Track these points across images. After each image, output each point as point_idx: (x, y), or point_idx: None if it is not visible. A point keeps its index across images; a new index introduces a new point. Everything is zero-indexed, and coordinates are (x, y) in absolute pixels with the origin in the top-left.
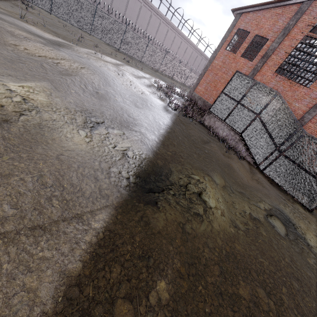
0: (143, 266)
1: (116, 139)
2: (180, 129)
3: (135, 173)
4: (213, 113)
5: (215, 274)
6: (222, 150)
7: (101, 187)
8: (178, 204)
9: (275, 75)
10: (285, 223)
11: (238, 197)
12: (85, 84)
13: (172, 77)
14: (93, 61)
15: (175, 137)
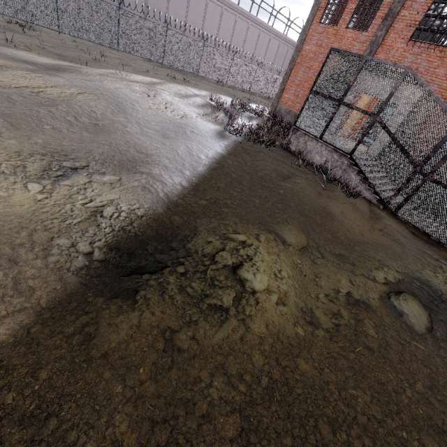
0: (22, 440)
1: (99, 191)
2: (240, 162)
3: (108, 242)
4: (302, 129)
5: (225, 436)
6: (317, 187)
7: (20, 276)
8: (181, 291)
9: (411, 44)
10: (430, 306)
11: (332, 264)
12: (77, 115)
13: (249, 90)
14: (107, 83)
15: (223, 175)
